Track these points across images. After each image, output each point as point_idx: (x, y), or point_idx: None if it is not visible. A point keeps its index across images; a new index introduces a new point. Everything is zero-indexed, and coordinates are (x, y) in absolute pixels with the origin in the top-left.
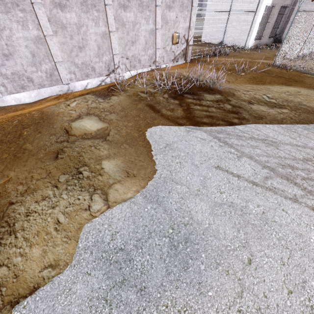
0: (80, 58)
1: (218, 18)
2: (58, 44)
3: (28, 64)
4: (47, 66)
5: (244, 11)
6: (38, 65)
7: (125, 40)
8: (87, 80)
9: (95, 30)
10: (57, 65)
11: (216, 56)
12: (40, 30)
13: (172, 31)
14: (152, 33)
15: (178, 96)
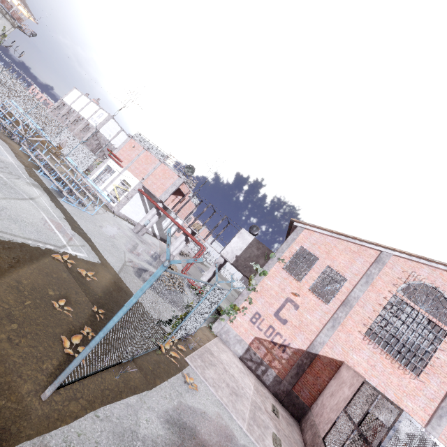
0: None
1: None
2: None
3: None
4: None
5: None
6: None
7: None
8: None
9: None
10: None
11: None
12: None
13: None
14: None
15: None
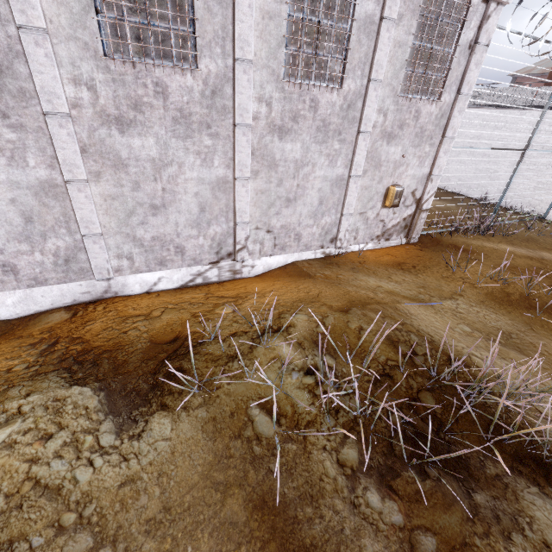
0: (150, 227)
1: (482, 153)
2: (98, 198)
3: (12, 236)
4: (61, 243)
5: (550, 147)
6: (36, 239)
7: (272, 196)
8: (159, 271)
9: (201, 174)
10: (86, 240)
11: (480, 234)
12: (58, 169)
13: (388, 182)
14: (339, 184)
15: (400, 475)
